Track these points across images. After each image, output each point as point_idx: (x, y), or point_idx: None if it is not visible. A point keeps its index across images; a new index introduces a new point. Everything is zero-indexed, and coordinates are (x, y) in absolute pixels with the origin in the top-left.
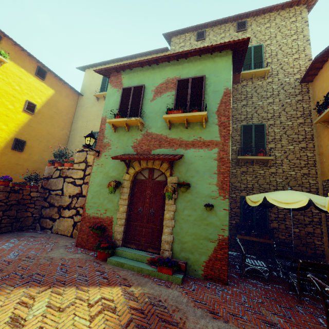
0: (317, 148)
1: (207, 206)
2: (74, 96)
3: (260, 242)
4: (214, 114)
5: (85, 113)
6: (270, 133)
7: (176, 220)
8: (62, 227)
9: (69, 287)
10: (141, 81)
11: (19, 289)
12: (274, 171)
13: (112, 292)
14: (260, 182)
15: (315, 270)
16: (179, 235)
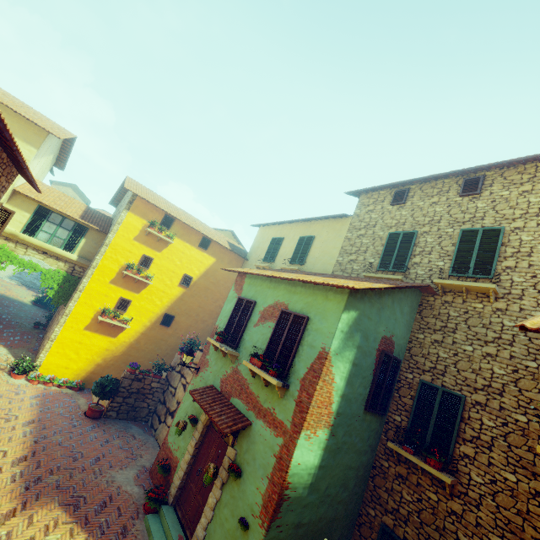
0: None
1: (240, 522)
2: (238, 261)
3: None
4: (297, 382)
5: None
6: (471, 422)
7: (215, 514)
8: (161, 436)
9: (85, 531)
10: (256, 294)
11: (59, 509)
12: (458, 512)
13: None
14: (424, 518)
15: None
16: (210, 538)
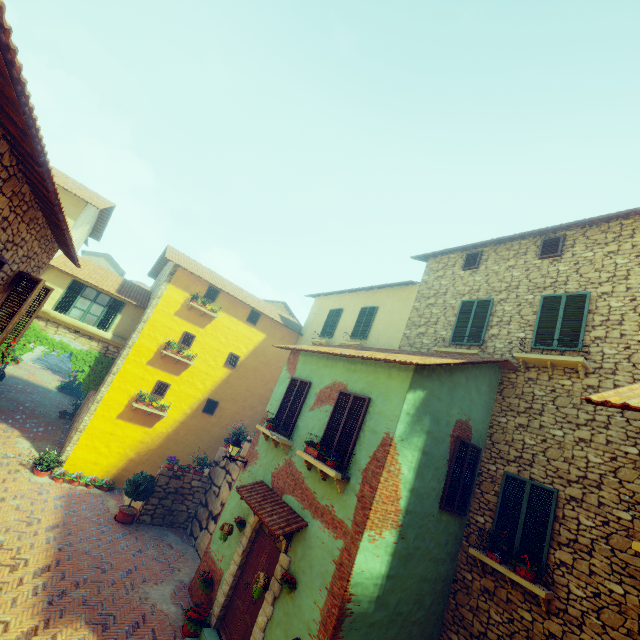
0: None
1: None
2: (292, 337)
3: None
4: (359, 474)
5: None
6: (566, 521)
7: (266, 636)
8: (203, 545)
9: None
10: (311, 373)
11: (86, 628)
12: (557, 634)
13: None
14: None
15: None
16: None
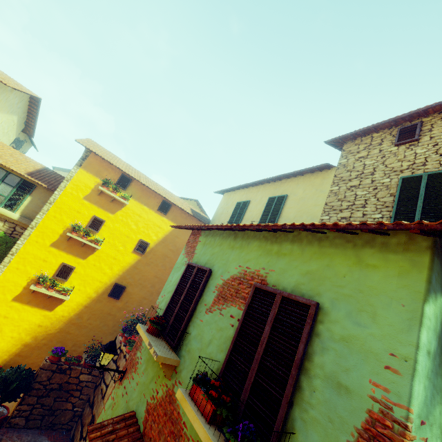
0: None
1: None
2: None
3: None
4: None
5: None
6: None
7: None
8: None
9: None
10: (212, 258)
11: None
12: None
13: None
14: None
15: None
16: None
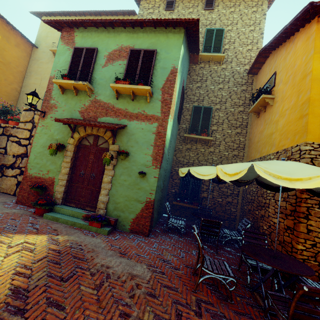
0: (248, 134)
1: (140, 173)
2: (26, 47)
3: (192, 208)
4: (159, 91)
5: (40, 69)
6: (215, 117)
7: (113, 184)
8: (4, 186)
9: None
10: (94, 44)
11: None
12: (213, 151)
13: (37, 238)
14: (200, 159)
15: (212, 226)
16: (114, 196)
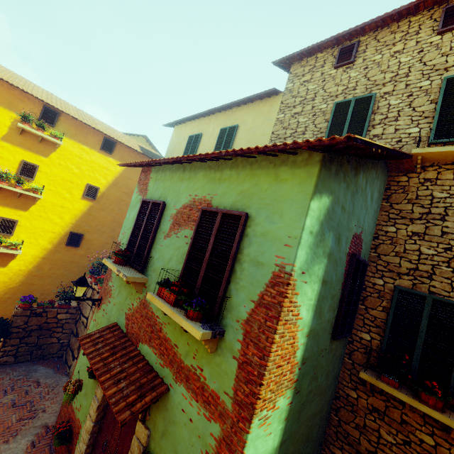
0: None
1: None
2: None
3: None
4: (238, 326)
5: None
6: None
7: None
8: None
9: None
10: (164, 192)
11: None
12: None
13: None
14: None
15: None
16: None
